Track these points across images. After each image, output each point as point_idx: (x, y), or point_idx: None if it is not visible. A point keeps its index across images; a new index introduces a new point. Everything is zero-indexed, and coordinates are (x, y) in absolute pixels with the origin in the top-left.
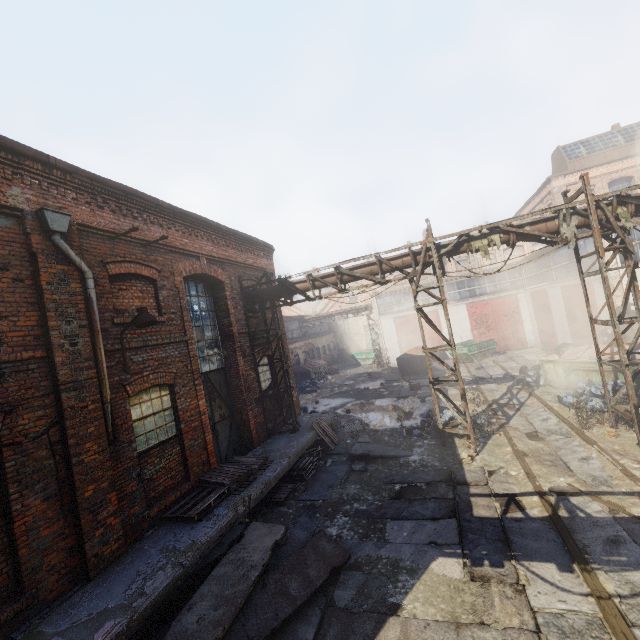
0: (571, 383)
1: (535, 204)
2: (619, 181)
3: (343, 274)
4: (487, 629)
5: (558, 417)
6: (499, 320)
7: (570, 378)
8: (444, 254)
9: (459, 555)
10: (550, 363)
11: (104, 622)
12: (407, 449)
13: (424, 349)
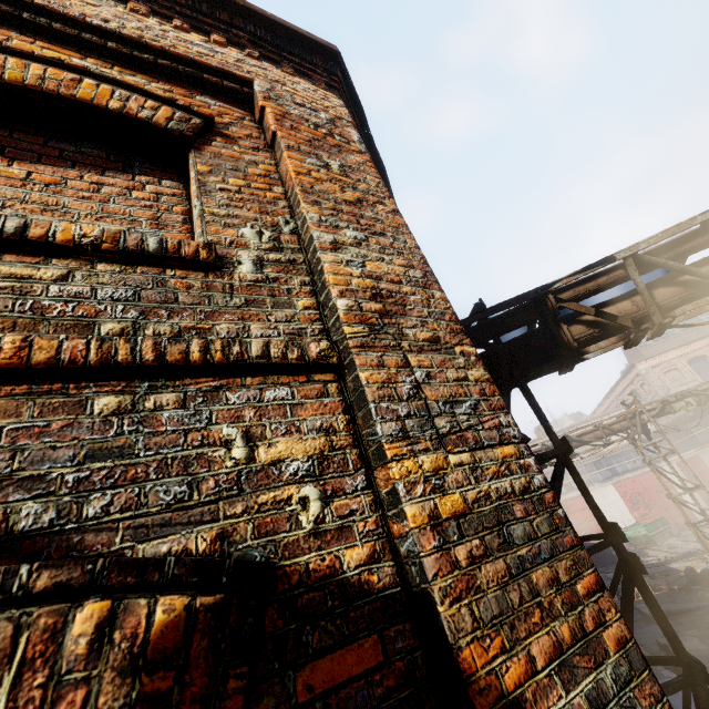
0: None
1: (625, 386)
2: (695, 360)
3: (571, 441)
4: None
5: None
6: (655, 497)
7: None
8: (653, 416)
9: None
10: None
11: (657, 672)
12: (703, 600)
13: (671, 495)
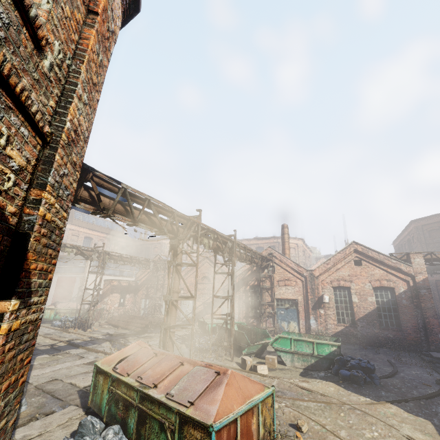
0: (56, 319)
1: None
2: (88, 238)
3: None
4: (65, 357)
5: (55, 329)
6: None
7: (56, 317)
8: None
9: (45, 354)
10: (50, 309)
11: None
12: None
13: None
